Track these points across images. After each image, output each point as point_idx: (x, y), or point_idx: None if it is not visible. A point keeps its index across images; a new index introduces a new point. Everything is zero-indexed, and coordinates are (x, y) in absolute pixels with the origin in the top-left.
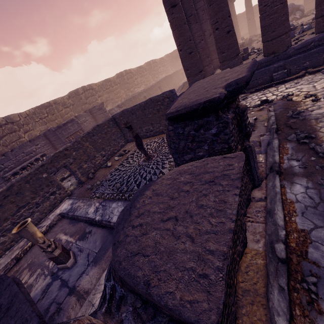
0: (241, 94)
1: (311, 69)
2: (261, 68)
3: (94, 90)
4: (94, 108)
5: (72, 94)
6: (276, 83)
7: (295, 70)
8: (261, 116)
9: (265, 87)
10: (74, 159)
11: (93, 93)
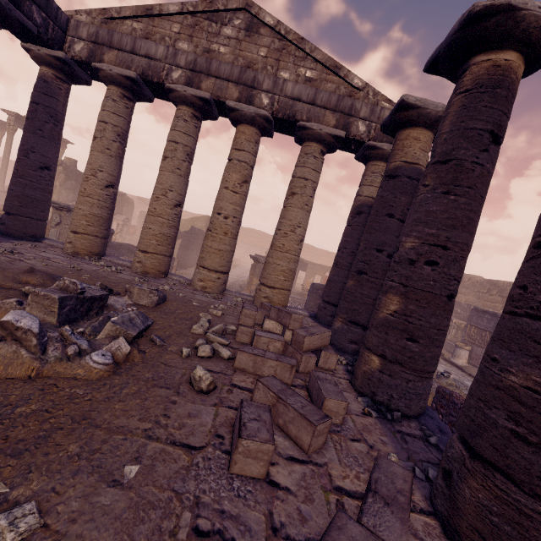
0: None
1: None
2: None
3: None
4: None
5: None
6: None
7: None
8: None
9: None
10: None
11: None
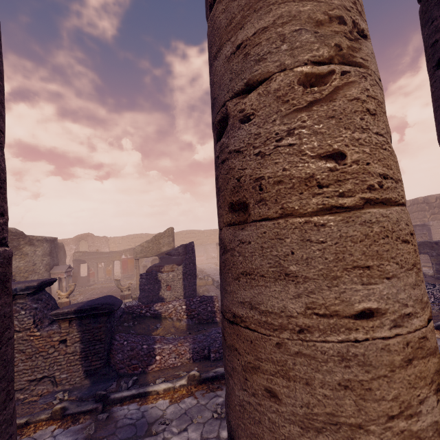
0: None
1: None
2: None
3: None
4: None
5: None
6: None
7: None
8: None
9: None
10: (437, 255)
11: None
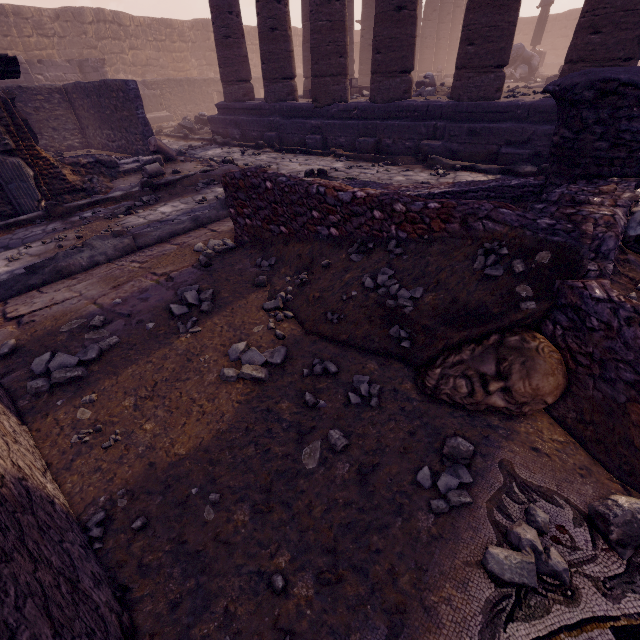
0: (268, 148)
1: (339, 150)
2: (303, 117)
3: (123, 30)
4: (87, 62)
5: (65, 14)
6: (301, 150)
7: (332, 143)
8: (189, 172)
9: (289, 150)
10: None
11: (120, 34)
